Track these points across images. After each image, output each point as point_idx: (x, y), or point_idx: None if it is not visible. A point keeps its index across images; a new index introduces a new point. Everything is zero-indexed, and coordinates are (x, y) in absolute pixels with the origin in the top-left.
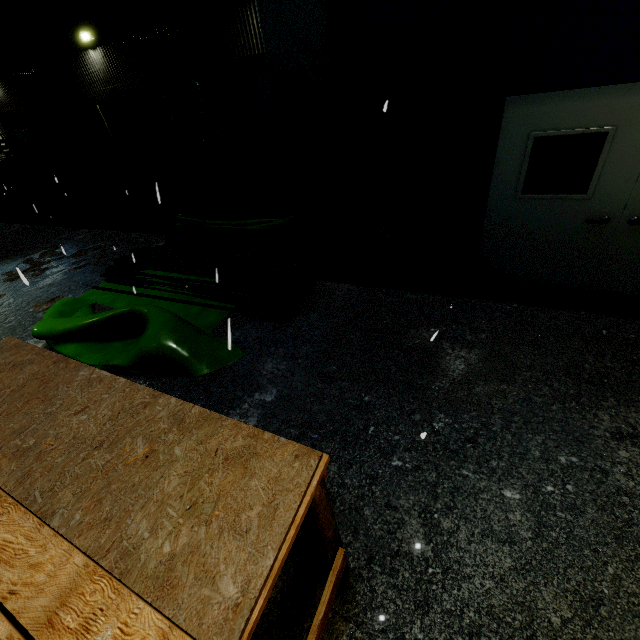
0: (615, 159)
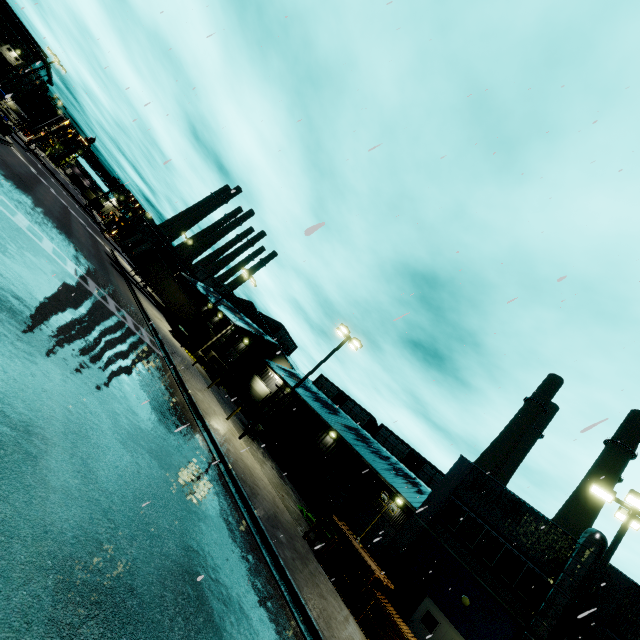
0: (438, 630)
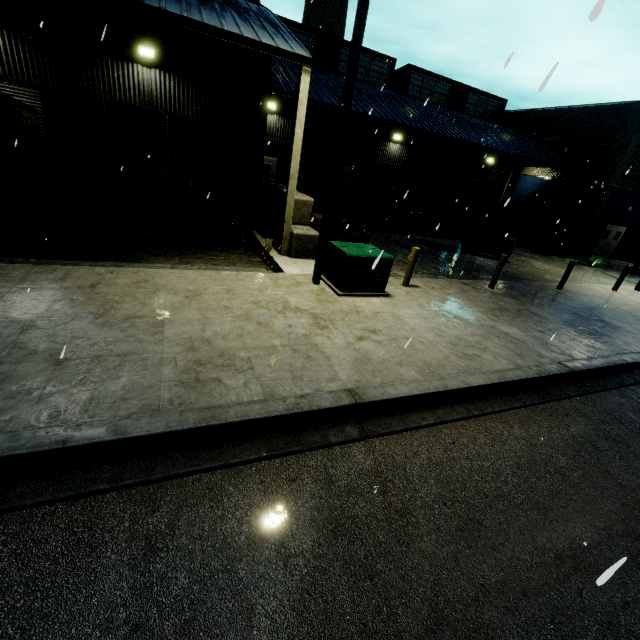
0: (610, 234)
